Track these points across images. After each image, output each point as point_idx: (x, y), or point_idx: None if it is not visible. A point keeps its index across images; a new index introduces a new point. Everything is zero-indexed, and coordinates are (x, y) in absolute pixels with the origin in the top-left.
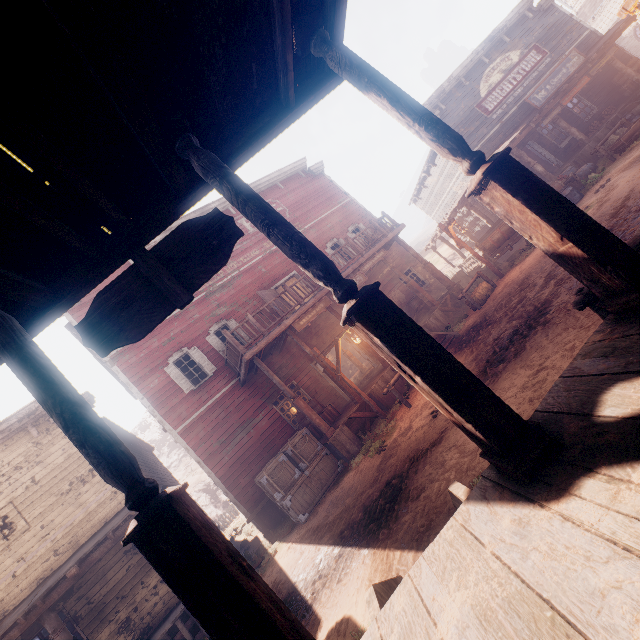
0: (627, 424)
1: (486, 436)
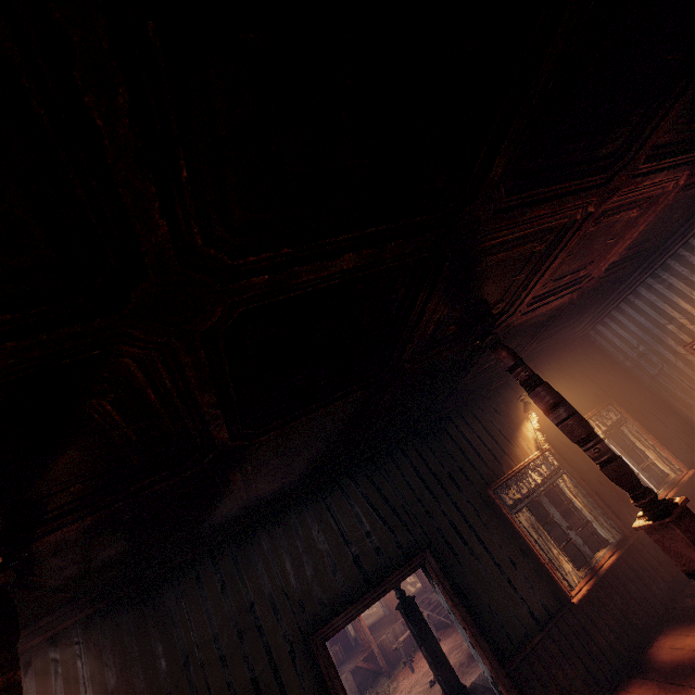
0: (491, 692)
1: (445, 684)
